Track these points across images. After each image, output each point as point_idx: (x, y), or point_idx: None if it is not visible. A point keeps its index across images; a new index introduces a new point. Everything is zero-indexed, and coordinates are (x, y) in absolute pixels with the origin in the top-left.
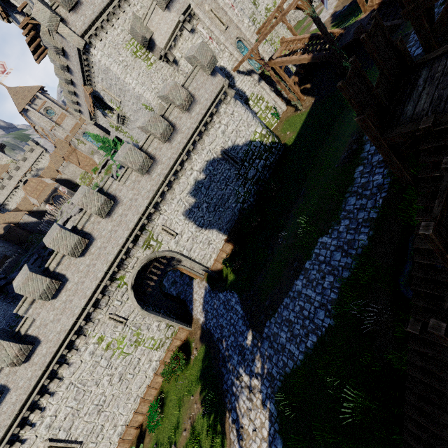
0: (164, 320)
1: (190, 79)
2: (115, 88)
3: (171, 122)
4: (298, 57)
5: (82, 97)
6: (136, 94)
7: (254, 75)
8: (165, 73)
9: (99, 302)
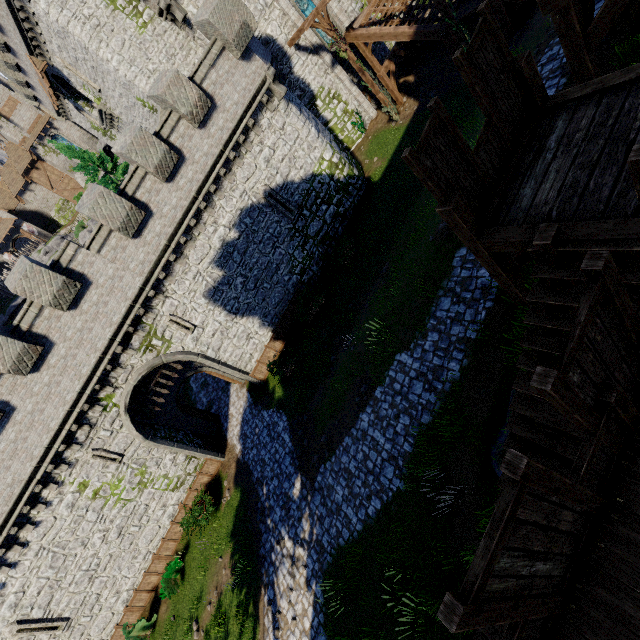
0: (181, 452)
1: (204, 65)
2: (86, 66)
3: (175, 145)
4: (394, 28)
5: (33, 75)
6: (123, 80)
7: (324, 54)
8: (171, 42)
9: (74, 434)
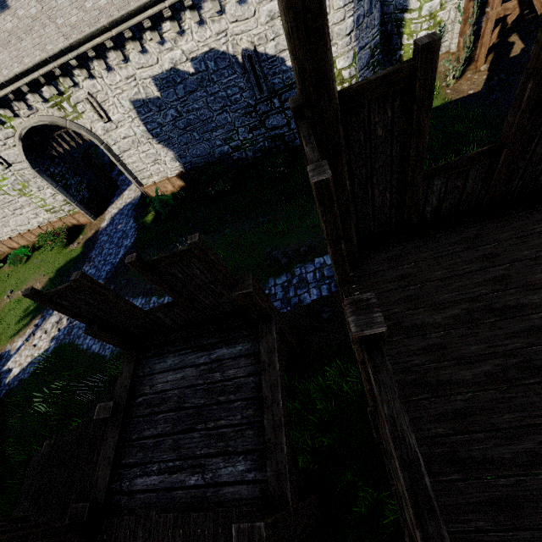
0: (61, 195)
1: None
2: None
3: None
4: None
5: None
6: None
7: None
8: None
9: None
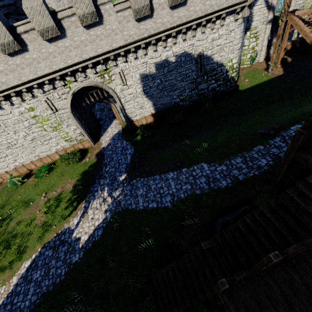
0: (80, 129)
1: None
2: None
3: None
4: (309, 31)
5: None
6: None
7: (271, 13)
8: None
9: (43, 84)
